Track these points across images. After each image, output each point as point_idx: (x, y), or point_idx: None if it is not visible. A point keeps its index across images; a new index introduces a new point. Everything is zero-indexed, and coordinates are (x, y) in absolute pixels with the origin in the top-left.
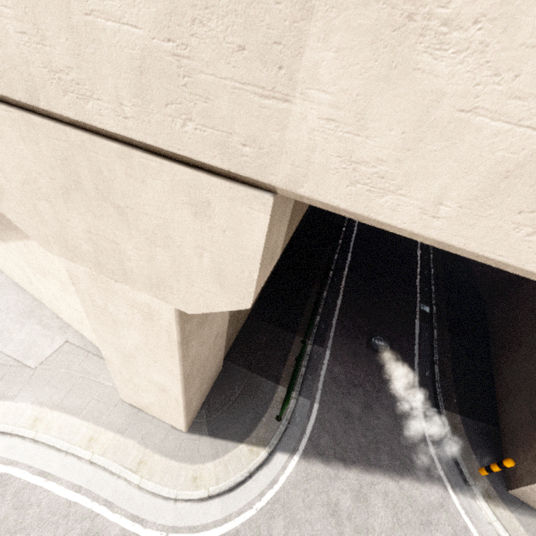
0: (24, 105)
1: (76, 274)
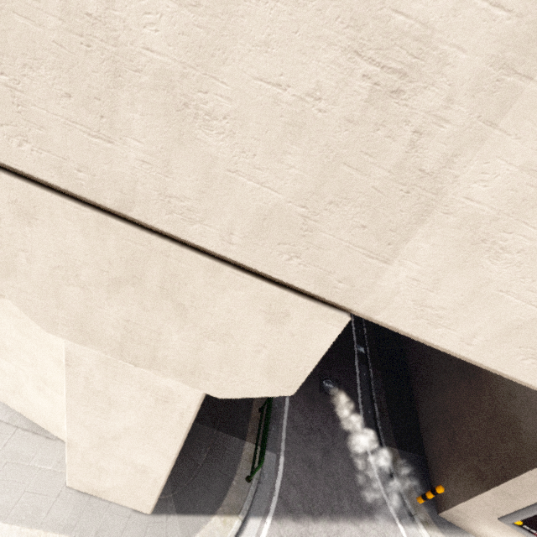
0: (104, 207)
1: (80, 356)
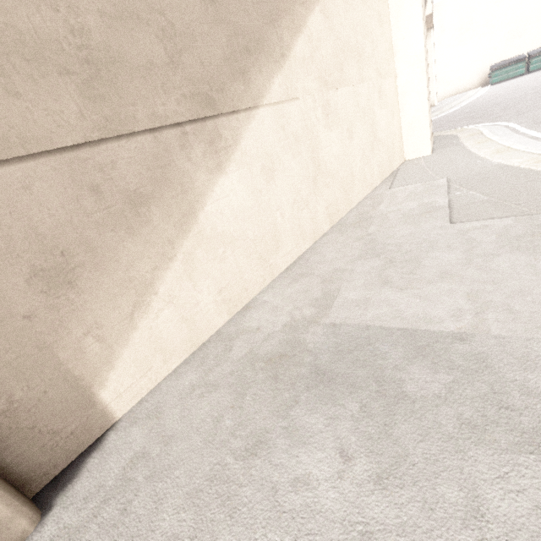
0: None
1: None
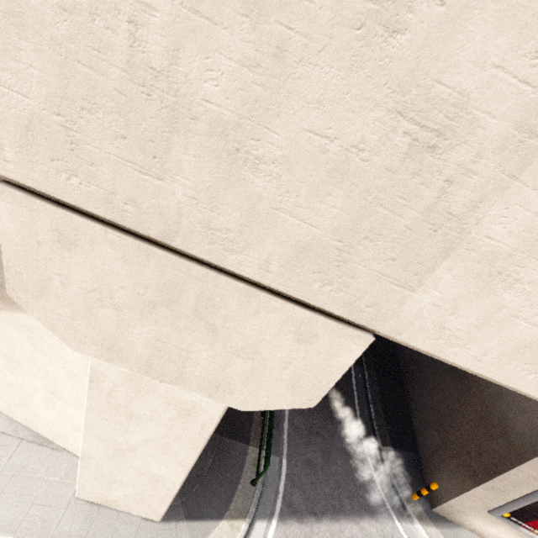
0: (146, 236)
1: (105, 373)
